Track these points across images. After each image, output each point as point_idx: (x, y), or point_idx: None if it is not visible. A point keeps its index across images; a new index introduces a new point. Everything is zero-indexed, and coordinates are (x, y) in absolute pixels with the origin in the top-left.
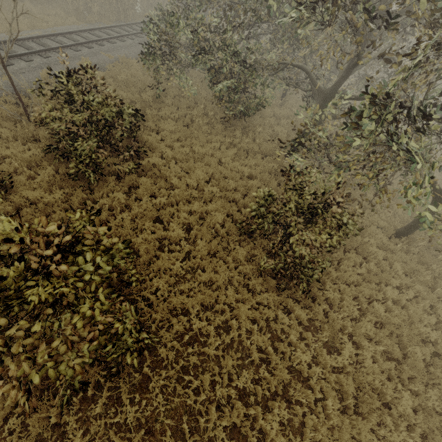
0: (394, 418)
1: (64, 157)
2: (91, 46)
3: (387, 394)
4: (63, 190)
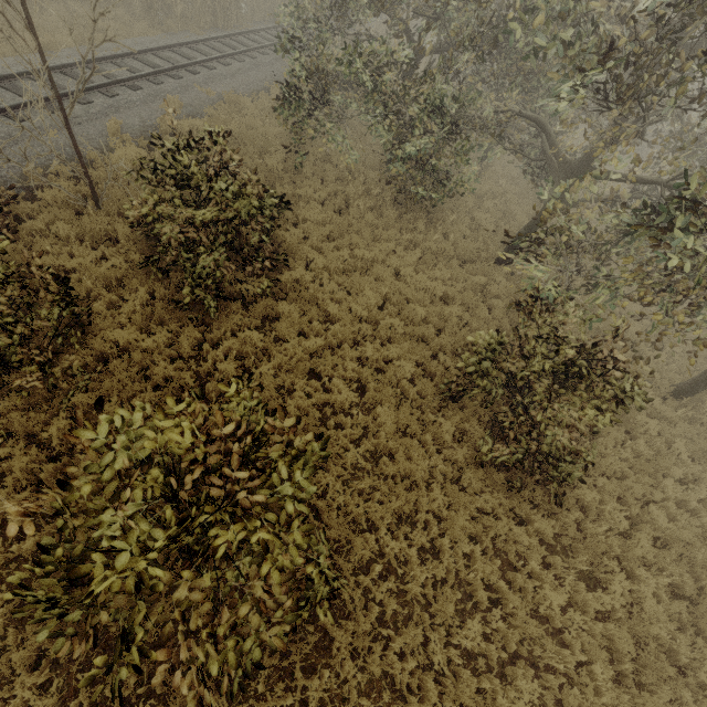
0: (690, 690)
1: (164, 272)
2: (179, 75)
3: (680, 654)
4: (166, 328)
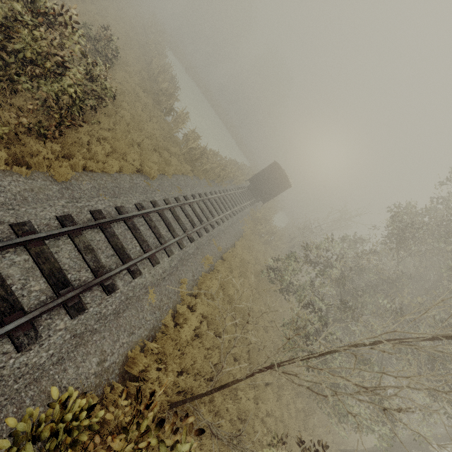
0: None
1: None
2: (208, 229)
3: None
4: None
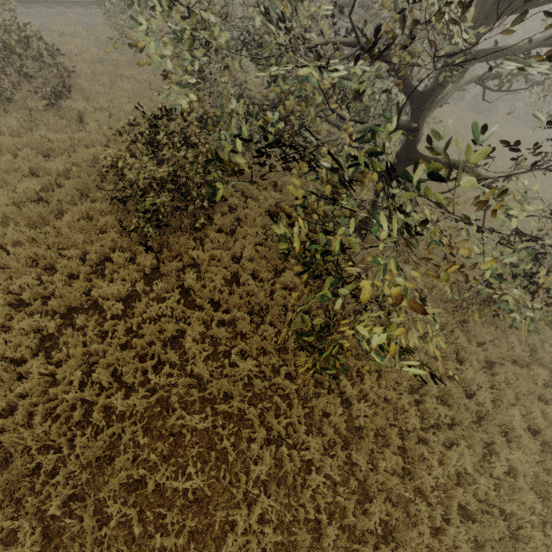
0: (187, 375)
1: None
2: (88, 7)
3: (192, 351)
4: None
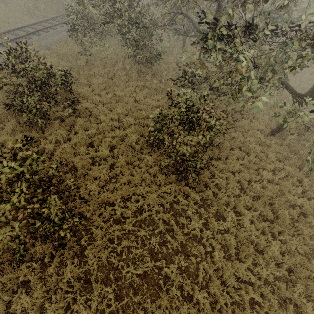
0: (266, 260)
1: (22, 112)
2: (39, 34)
3: (261, 244)
4: (23, 134)
